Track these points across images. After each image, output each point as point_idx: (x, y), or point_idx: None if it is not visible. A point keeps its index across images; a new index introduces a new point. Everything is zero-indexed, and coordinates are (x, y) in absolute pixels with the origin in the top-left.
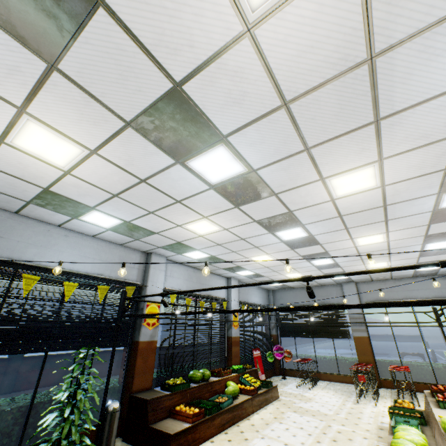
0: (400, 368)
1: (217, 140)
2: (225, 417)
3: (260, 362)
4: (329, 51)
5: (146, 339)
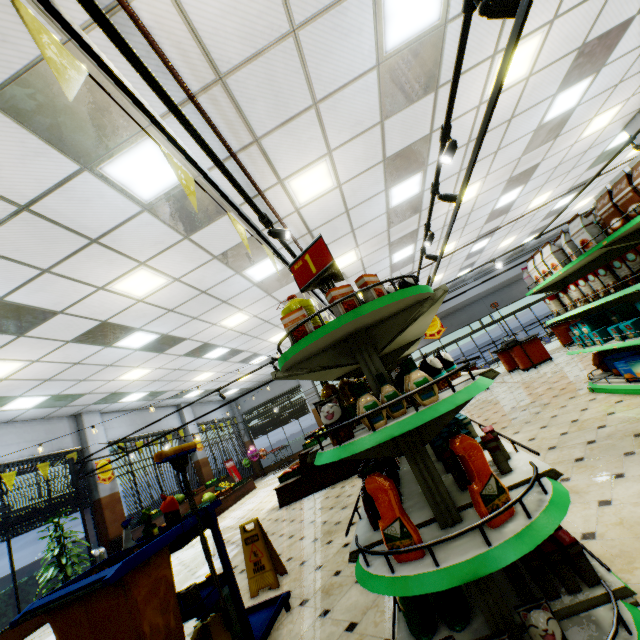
0: None
1: (135, 330)
2: None
3: (236, 471)
4: (183, 295)
5: (107, 493)
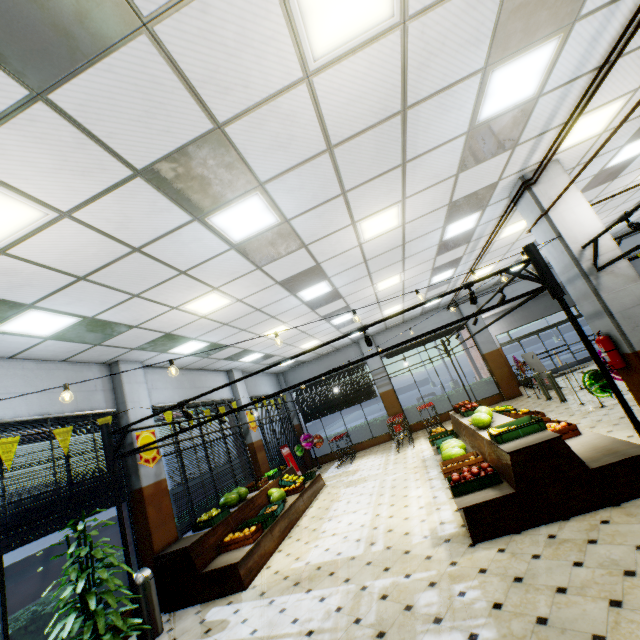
0: (426, 406)
1: (253, 188)
2: (283, 523)
3: (292, 460)
4: (374, 102)
5: (151, 481)
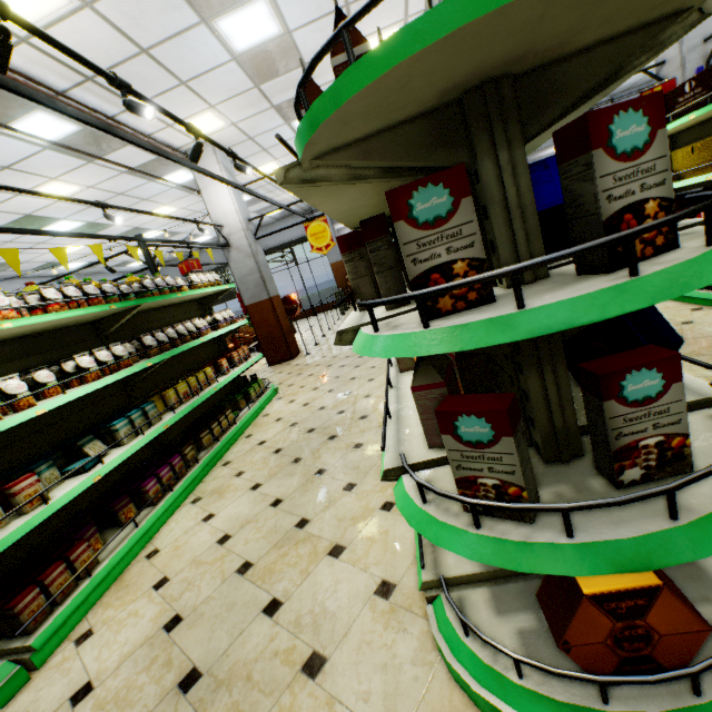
0: None
1: None
2: None
3: None
4: None
5: None
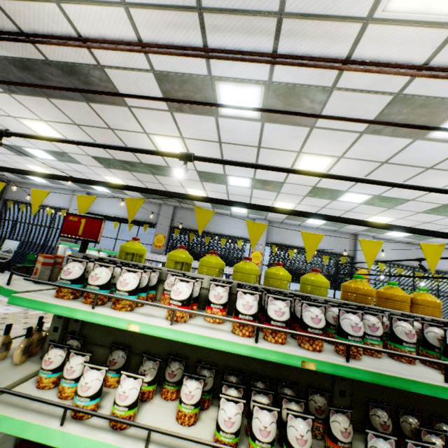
0: None
1: (343, 192)
2: None
3: None
4: (361, 167)
5: None
